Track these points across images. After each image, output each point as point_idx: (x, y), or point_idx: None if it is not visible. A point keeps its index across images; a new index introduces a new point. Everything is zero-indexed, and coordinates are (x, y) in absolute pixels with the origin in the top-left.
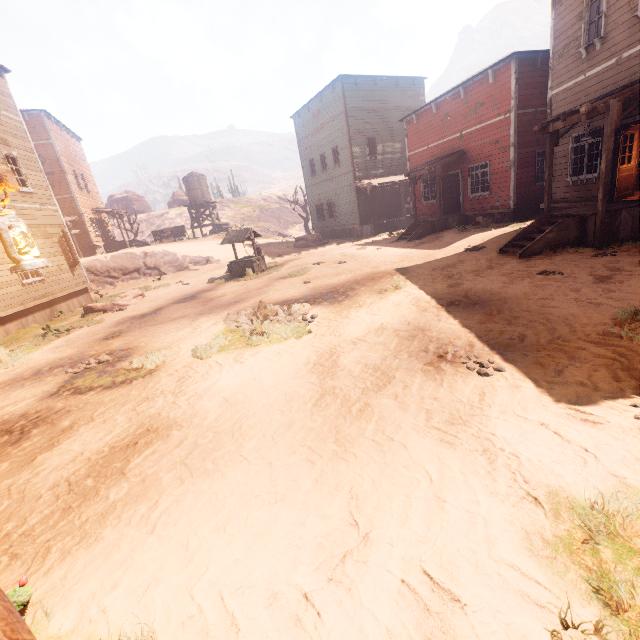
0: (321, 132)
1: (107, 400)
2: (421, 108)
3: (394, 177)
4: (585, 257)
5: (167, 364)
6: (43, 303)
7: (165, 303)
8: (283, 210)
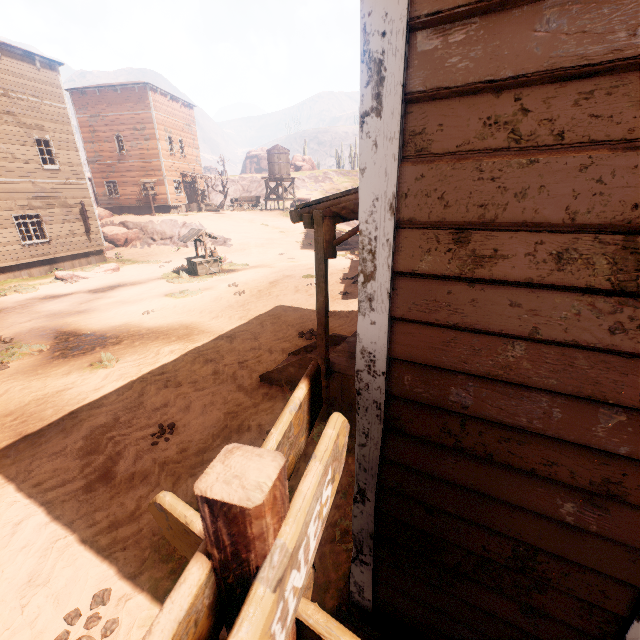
0: None
1: None
2: None
3: None
4: (269, 425)
5: None
6: (44, 260)
7: (90, 288)
8: None
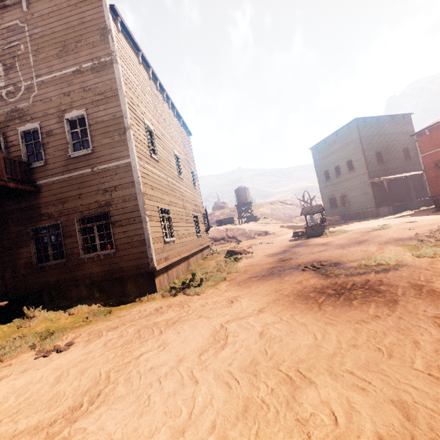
0: (336, 153)
1: (405, 275)
2: (434, 124)
3: (399, 174)
4: None
5: (404, 261)
6: (200, 249)
7: (283, 248)
8: (286, 209)
